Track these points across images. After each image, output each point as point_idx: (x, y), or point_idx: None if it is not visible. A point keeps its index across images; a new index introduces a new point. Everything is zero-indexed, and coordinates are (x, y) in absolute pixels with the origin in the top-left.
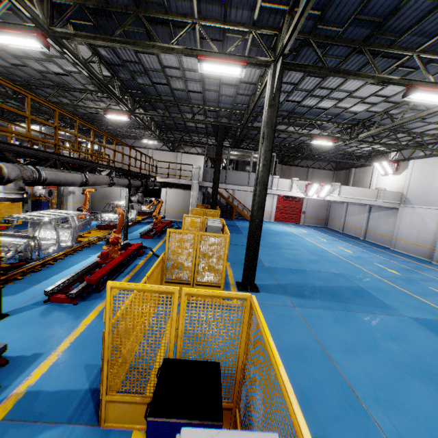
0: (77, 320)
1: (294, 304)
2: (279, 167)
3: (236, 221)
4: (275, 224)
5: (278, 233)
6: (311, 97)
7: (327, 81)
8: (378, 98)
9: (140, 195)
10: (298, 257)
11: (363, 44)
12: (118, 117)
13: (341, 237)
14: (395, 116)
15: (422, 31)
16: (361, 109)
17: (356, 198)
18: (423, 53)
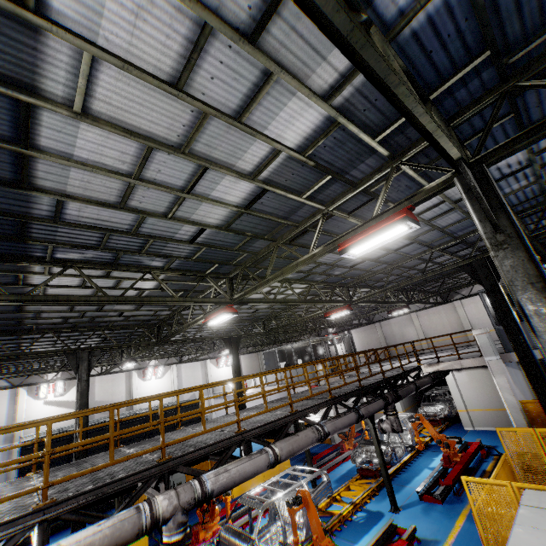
0: None
1: None
2: None
3: None
4: None
5: None
6: None
7: None
8: None
9: (392, 419)
10: None
11: None
12: (338, 314)
13: None
14: None
15: None
16: None
17: None
18: None
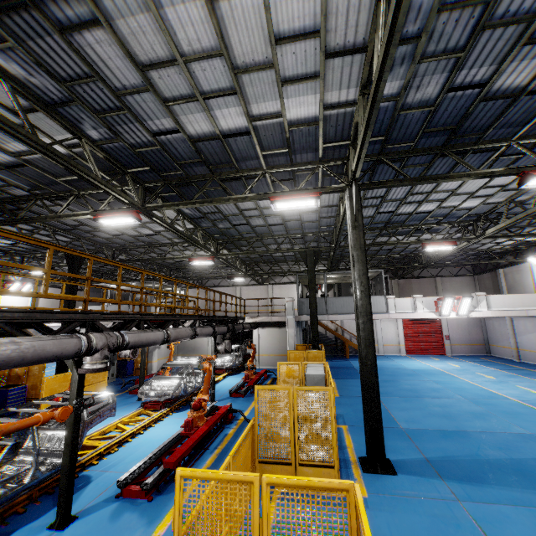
0: (150, 525)
1: (457, 496)
2: (394, 282)
3: (352, 360)
4: (408, 359)
5: (415, 373)
6: (406, 204)
7: (418, 187)
8: (491, 189)
9: (227, 342)
10: (451, 410)
11: (444, 149)
12: (202, 262)
13: (519, 370)
14: (527, 202)
15: (508, 122)
16: (475, 203)
17: (517, 310)
18: (523, 139)
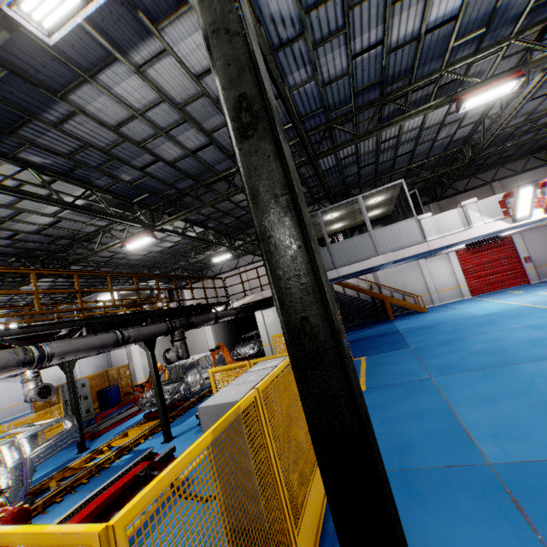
0: None
1: None
2: (433, 207)
3: (397, 321)
4: (476, 302)
5: (490, 319)
6: (400, 6)
7: None
8: None
9: (178, 345)
10: None
11: None
12: (139, 243)
13: None
14: None
15: None
16: None
17: None
18: None
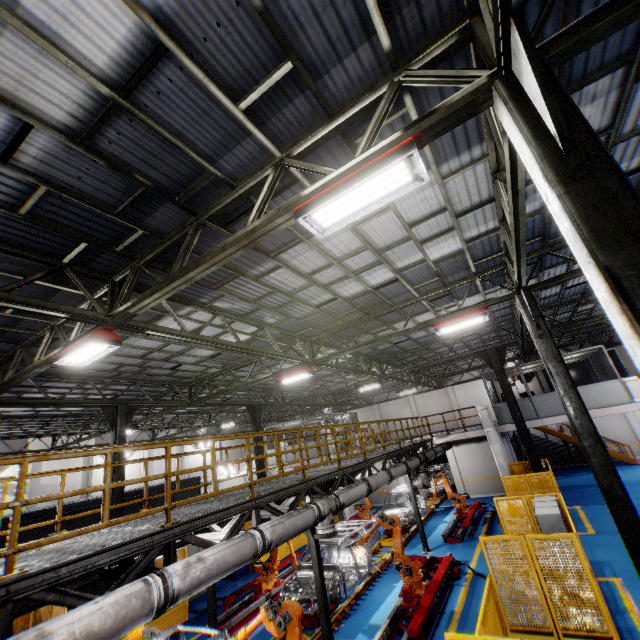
0: None
1: None
2: None
3: None
4: None
5: None
6: None
7: None
8: None
9: (423, 476)
10: None
11: None
12: (369, 387)
13: None
14: None
15: None
16: None
17: None
18: None
